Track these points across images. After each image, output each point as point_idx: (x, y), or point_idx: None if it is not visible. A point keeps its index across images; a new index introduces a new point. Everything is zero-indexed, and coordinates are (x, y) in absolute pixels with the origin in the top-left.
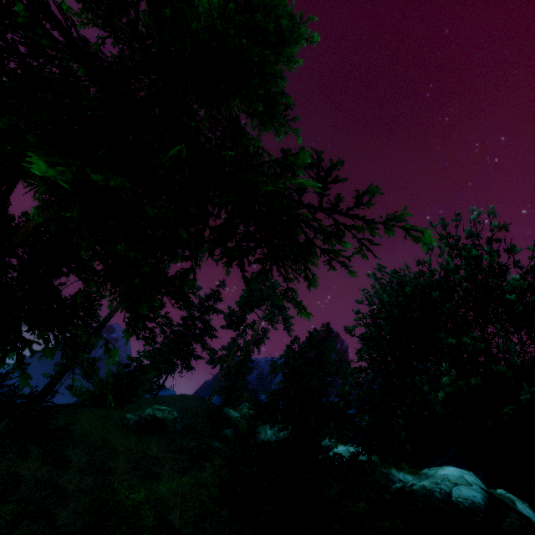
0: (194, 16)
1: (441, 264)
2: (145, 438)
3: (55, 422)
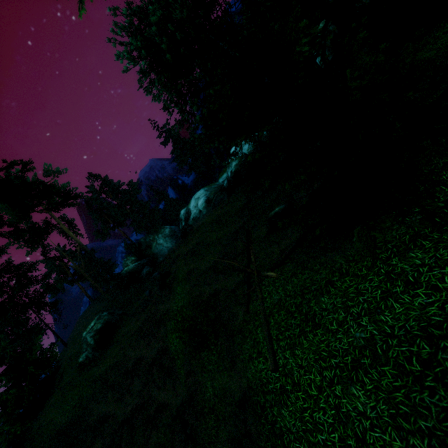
0: None
1: None
2: (117, 338)
3: None
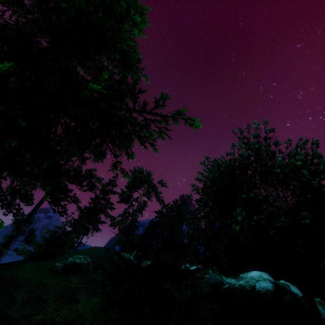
0: (69, 1)
1: (240, 154)
2: (69, 277)
3: (5, 274)
